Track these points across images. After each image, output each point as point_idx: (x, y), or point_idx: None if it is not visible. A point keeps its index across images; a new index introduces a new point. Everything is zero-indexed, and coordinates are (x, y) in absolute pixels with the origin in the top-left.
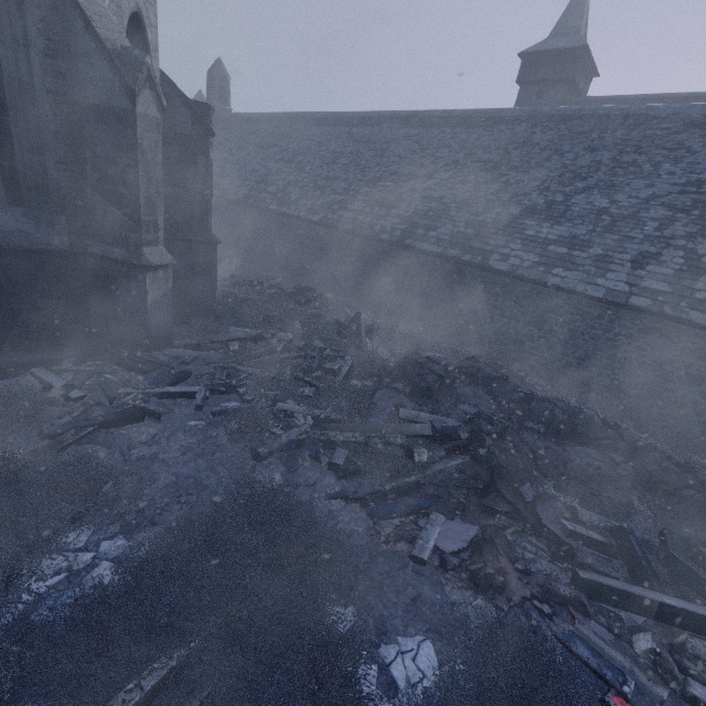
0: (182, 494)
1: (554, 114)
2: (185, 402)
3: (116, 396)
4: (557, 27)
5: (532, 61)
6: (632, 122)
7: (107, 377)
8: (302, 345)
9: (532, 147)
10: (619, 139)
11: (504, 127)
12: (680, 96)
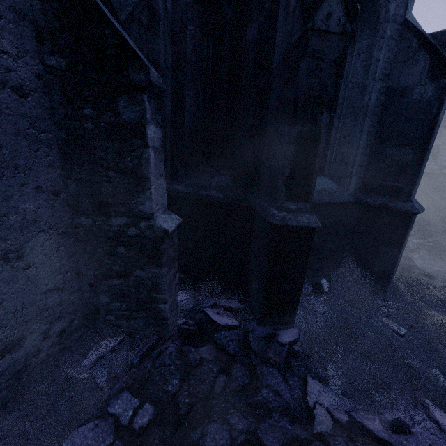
0: None
1: None
2: None
3: None
4: None
5: None
6: None
7: None
8: None
9: None
10: None
11: None
12: None
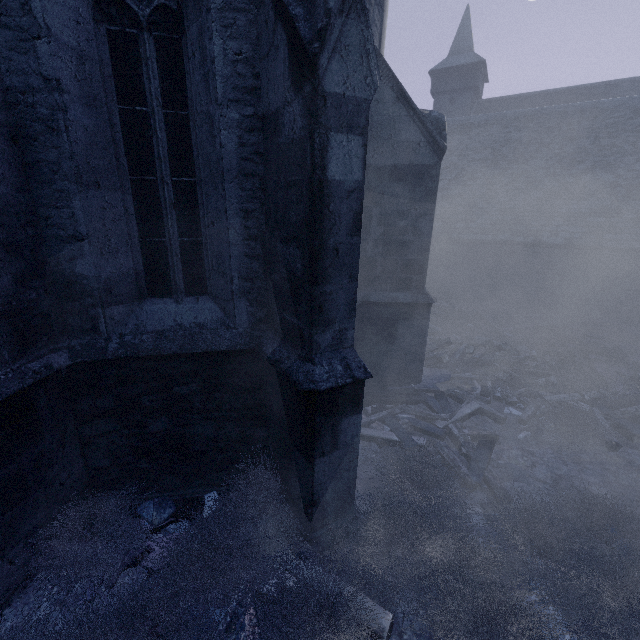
0: (636, 499)
1: (517, 116)
2: (478, 419)
3: (443, 432)
4: (453, 48)
5: (440, 76)
6: (589, 115)
7: (404, 417)
8: (484, 342)
9: (516, 143)
10: (588, 129)
11: (478, 131)
12: (560, 90)
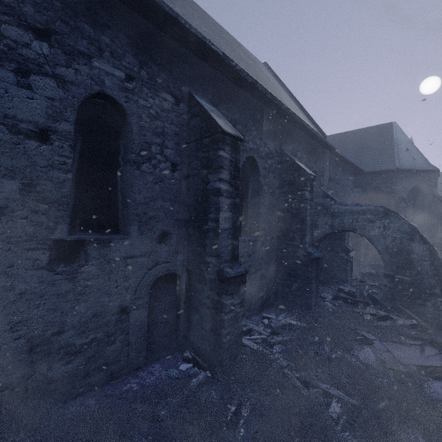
0: None
1: None
2: None
3: None
4: None
5: None
6: None
7: None
8: None
9: None
10: None
11: None
12: None
